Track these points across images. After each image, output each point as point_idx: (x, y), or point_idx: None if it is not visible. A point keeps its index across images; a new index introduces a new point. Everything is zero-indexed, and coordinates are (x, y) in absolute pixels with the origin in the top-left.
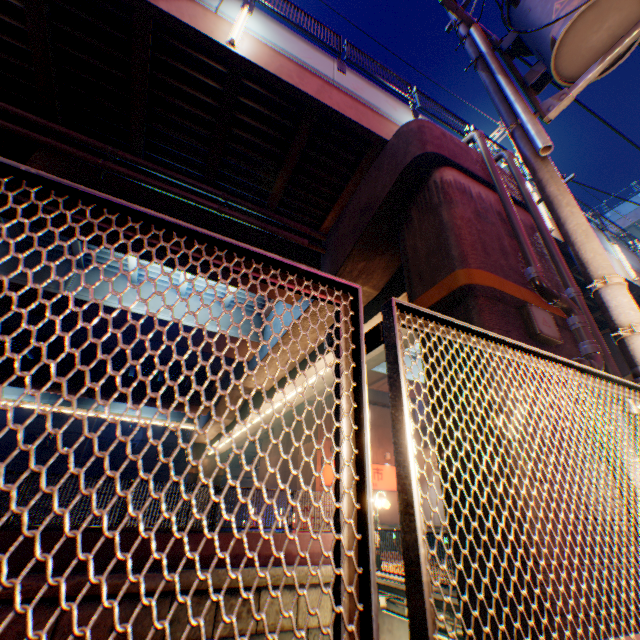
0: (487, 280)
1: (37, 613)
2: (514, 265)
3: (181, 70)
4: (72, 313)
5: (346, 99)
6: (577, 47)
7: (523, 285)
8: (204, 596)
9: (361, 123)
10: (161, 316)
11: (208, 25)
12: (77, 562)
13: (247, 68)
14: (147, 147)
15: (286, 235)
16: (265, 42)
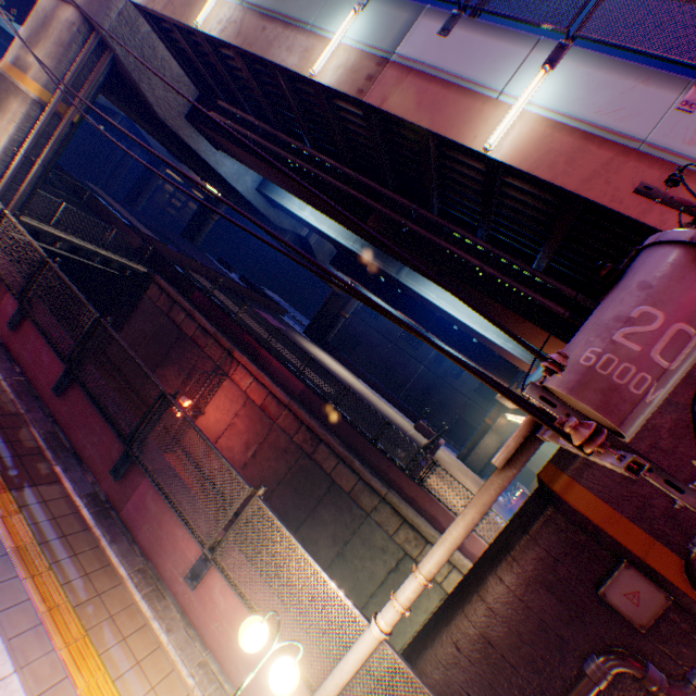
0: (586, 505)
1: (331, 455)
2: (692, 517)
3: (456, 159)
4: (403, 289)
5: (647, 172)
6: (568, 399)
7: (673, 545)
8: (395, 513)
9: (643, 216)
10: (452, 313)
11: (475, 127)
12: (351, 445)
13: (500, 166)
14: (442, 201)
15: (540, 302)
16: (547, 114)
